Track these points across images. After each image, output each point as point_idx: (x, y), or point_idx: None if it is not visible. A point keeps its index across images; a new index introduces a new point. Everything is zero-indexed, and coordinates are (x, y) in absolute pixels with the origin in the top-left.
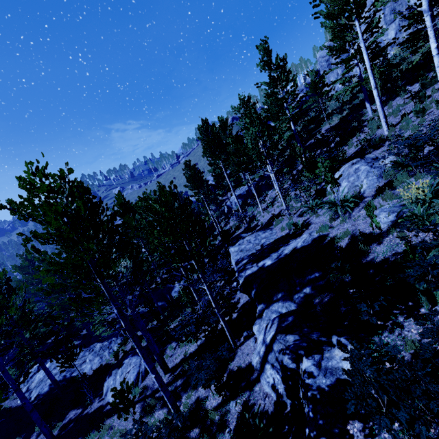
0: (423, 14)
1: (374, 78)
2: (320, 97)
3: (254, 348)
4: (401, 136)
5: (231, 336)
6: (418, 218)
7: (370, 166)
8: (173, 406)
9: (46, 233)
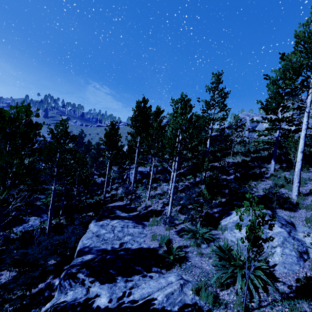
0: None
1: (304, 143)
2: (236, 136)
3: None
4: None
5: None
6: None
7: (288, 232)
8: None
9: None
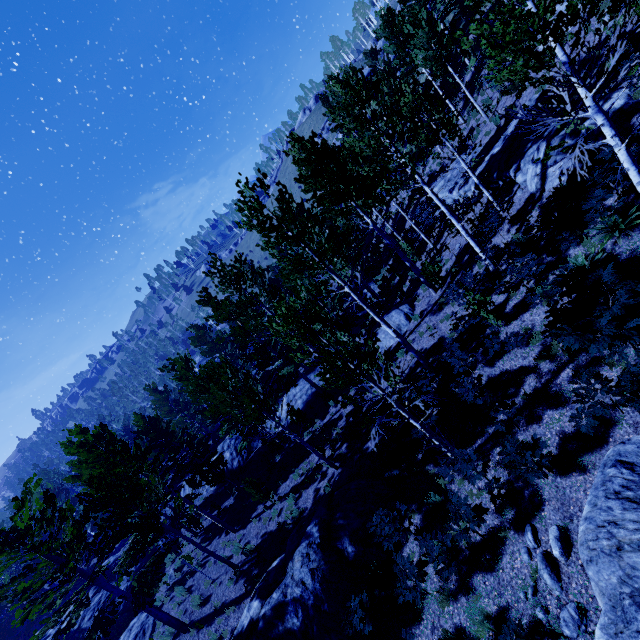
0: None
1: None
2: None
3: (524, 192)
4: None
5: (497, 202)
6: None
7: None
8: (480, 247)
9: (372, 116)
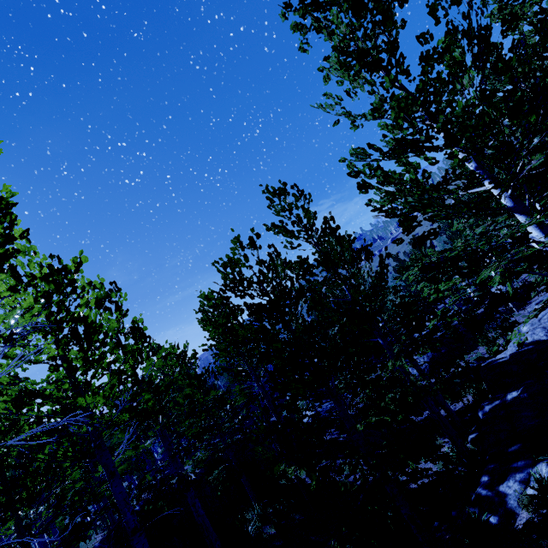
0: None
1: None
2: None
3: None
4: None
5: None
6: None
7: None
8: None
9: None
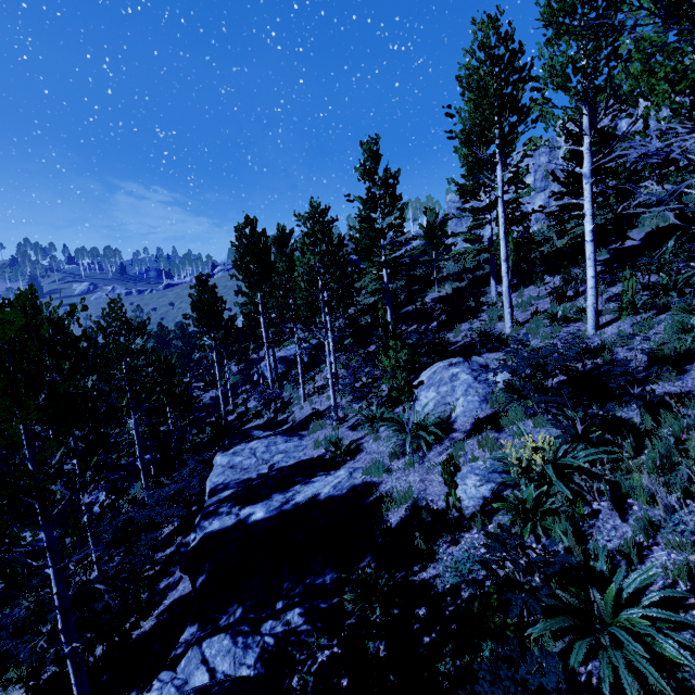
0: (580, 187)
1: (506, 246)
2: (435, 249)
3: None
4: (526, 345)
5: None
6: (527, 513)
7: (475, 377)
8: None
9: None
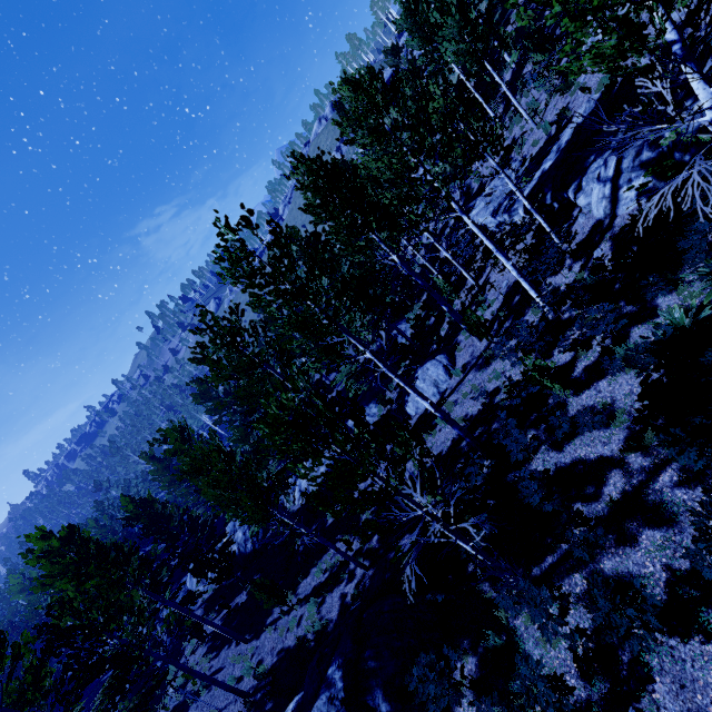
0: None
1: None
2: None
3: (588, 218)
4: None
5: (553, 230)
6: None
7: None
8: (536, 291)
9: (392, 127)
